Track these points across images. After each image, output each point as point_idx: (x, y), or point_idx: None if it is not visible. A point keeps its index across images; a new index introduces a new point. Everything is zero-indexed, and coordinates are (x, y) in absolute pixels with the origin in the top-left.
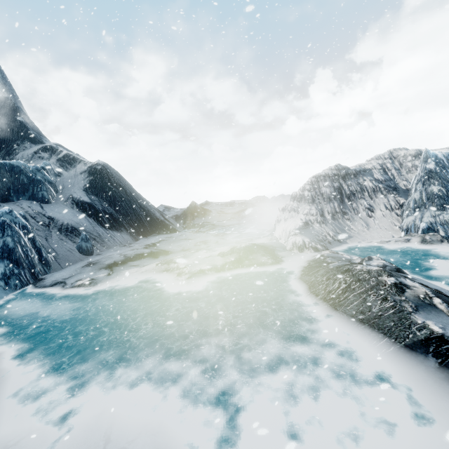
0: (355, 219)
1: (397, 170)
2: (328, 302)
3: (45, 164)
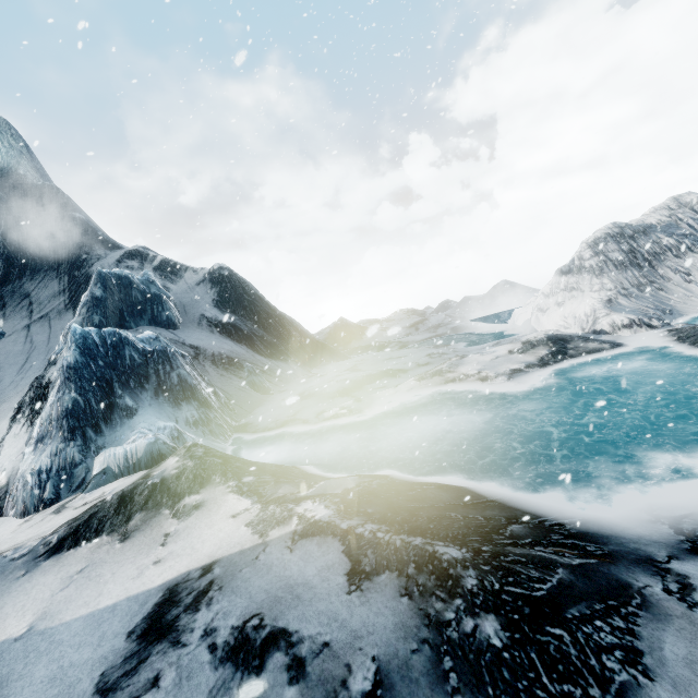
0: (670, 288)
1: (696, 221)
2: None
3: (147, 274)
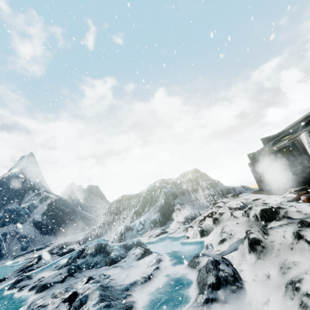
0: (116, 224)
1: None
2: None
3: (30, 203)
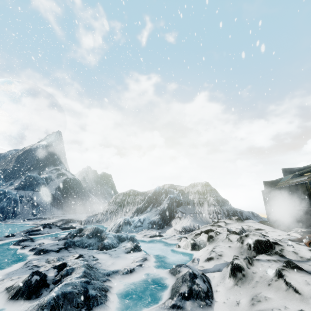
0: (118, 215)
1: None
2: None
3: (48, 176)
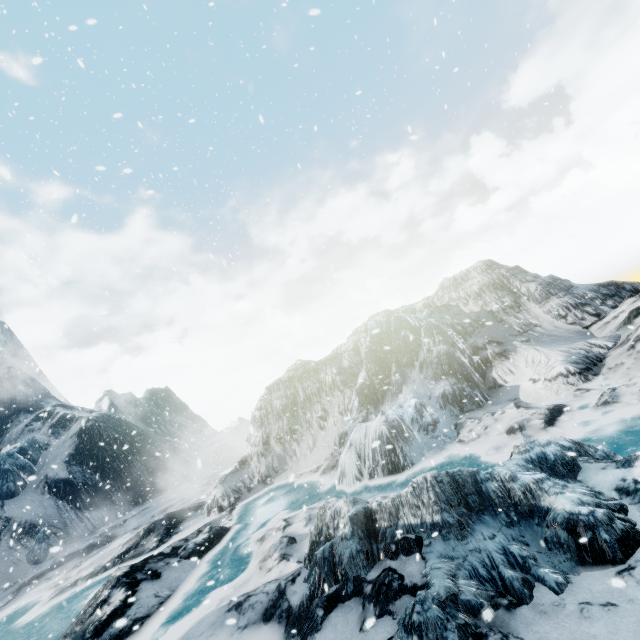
0: (304, 438)
1: None
2: None
3: (27, 441)
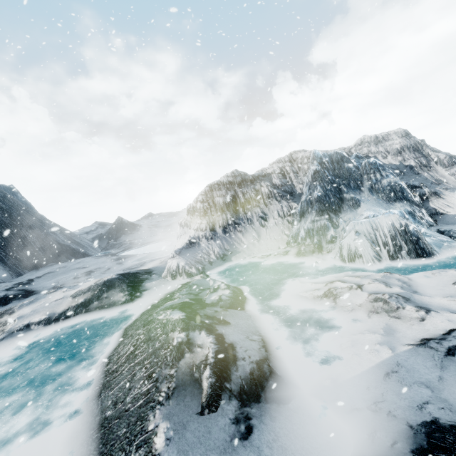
0: (247, 231)
1: (295, 174)
2: (106, 378)
3: None
